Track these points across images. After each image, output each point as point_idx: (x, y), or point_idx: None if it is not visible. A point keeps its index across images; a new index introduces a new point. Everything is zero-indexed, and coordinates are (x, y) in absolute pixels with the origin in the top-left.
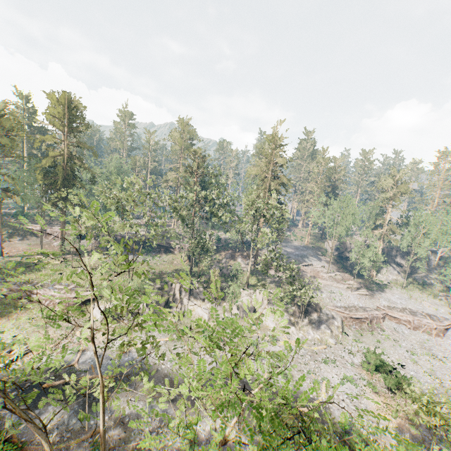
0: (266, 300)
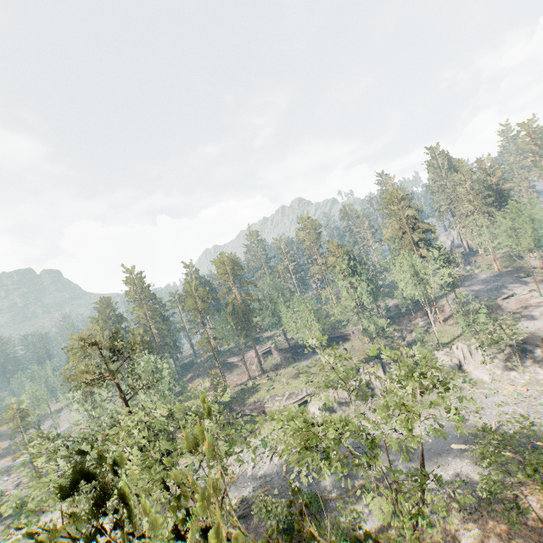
0: (467, 353)
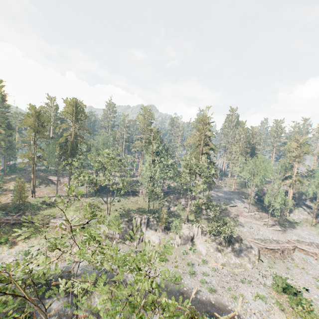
0: (200, 232)
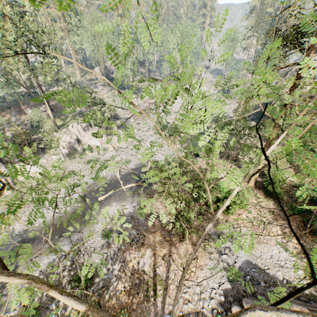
0: (81, 130)
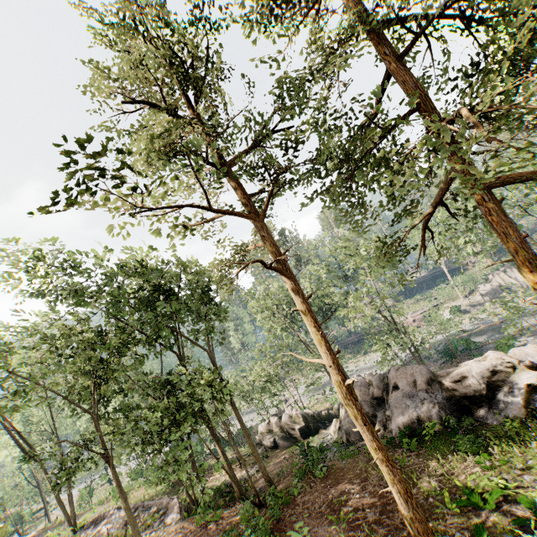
0: None
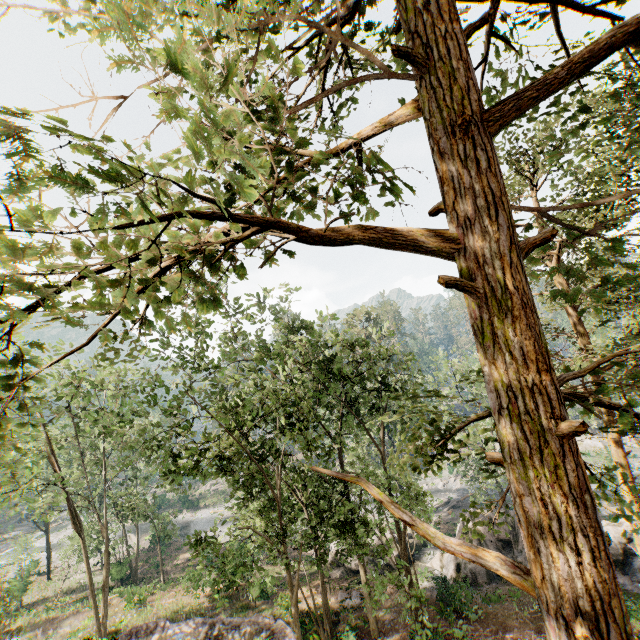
0: None
